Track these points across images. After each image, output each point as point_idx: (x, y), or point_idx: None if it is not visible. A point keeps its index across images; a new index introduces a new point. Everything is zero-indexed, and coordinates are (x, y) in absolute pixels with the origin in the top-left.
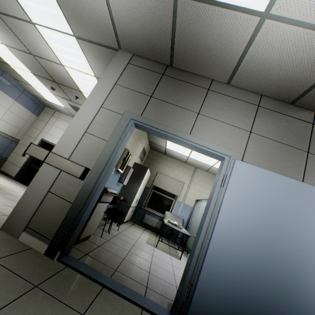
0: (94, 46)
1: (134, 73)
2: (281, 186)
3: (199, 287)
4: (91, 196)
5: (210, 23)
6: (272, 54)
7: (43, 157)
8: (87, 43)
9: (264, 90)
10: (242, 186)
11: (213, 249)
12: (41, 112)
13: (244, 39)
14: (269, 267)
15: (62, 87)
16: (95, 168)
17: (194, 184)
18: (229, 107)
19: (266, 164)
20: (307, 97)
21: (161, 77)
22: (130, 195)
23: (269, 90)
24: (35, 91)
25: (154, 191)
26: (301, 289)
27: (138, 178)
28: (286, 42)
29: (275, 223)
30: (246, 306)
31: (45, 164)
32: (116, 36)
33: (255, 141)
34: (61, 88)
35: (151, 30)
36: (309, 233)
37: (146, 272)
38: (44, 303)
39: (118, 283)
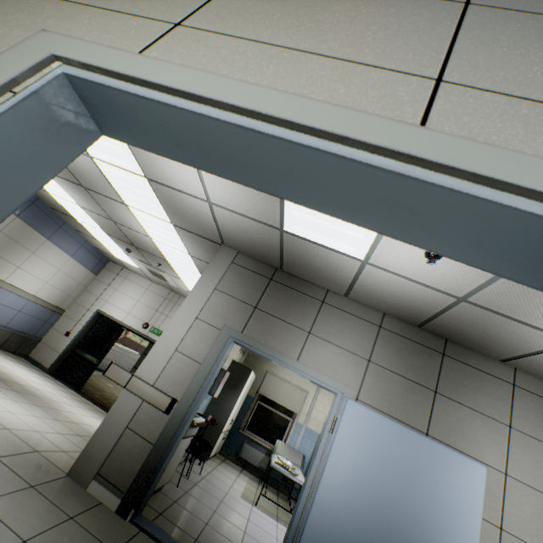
0: (193, 235)
1: (237, 276)
2: (397, 438)
3: None
4: (177, 436)
5: (316, 253)
6: (382, 286)
7: (124, 382)
8: (186, 231)
9: (385, 309)
10: (353, 434)
11: (315, 517)
12: (102, 269)
13: (351, 271)
14: None
15: (142, 252)
16: (184, 399)
17: (324, 395)
18: (346, 326)
19: (385, 404)
20: (431, 325)
21: (269, 282)
22: (223, 413)
23: (391, 311)
24: (101, 246)
25: (261, 403)
26: None
27: (235, 386)
28: (391, 282)
29: (388, 487)
30: None
31: (126, 391)
32: (221, 236)
33: (373, 374)
34: (140, 252)
35: (258, 242)
36: (425, 502)
37: None
38: None
39: None
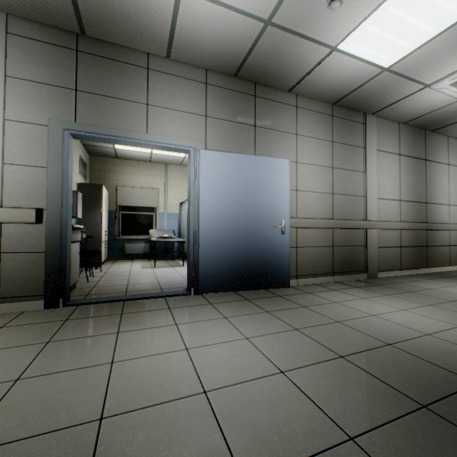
0: None
1: (28, 52)
2: (239, 164)
3: (201, 261)
4: (65, 236)
5: None
6: (201, 28)
7: None
8: None
9: (207, 64)
10: (211, 173)
11: (203, 232)
12: None
13: (168, 10)
14: (243, 226)
15: None
16: (51, 205)
17: (172, 186)
18: (178, 90)
19: (226, 146)
20: (244, 70)
21: (77, 55)
22: (95, 229)
23: (212, 64)
24: None
25: (124, 213)
26: (262, 230)
27: (94, 204)
28: (209, 17)
29: (241, 194)
30: (234, 257)
31: None
32: None
33: (212, 126)
34: None
35: None
36: (262, 193)
37: (156, 283)
38: (85, 321)
39: (136, 295)
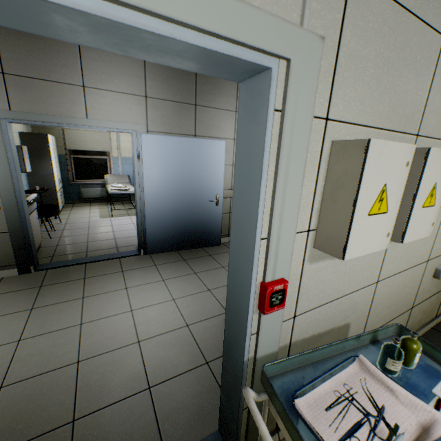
0: None
1: None
2: (179, 146)
3: (147, 231)
4: (24, 218)
5: None
6: None
7: None
8: None
9: None
10: (153, 156)
11: (148, 207)
12: None
13: None
14: (183, 201)
15: None
16: (4, 193)
17: None
18: (115, 69)
19: (167, 127)
20: None
21: None
22: (47, 180)
23: None
24: None
25: (76, 157)
26: (199, 204)
27: (42, 155)
28: None
29: (181, 174)
30: (175, 226)
31: None
32: None
33: (153, 107)
34: None
35: None
36: (200, 172)
37: (113, 240)
38: (56, 287)
39: (96, 257)
